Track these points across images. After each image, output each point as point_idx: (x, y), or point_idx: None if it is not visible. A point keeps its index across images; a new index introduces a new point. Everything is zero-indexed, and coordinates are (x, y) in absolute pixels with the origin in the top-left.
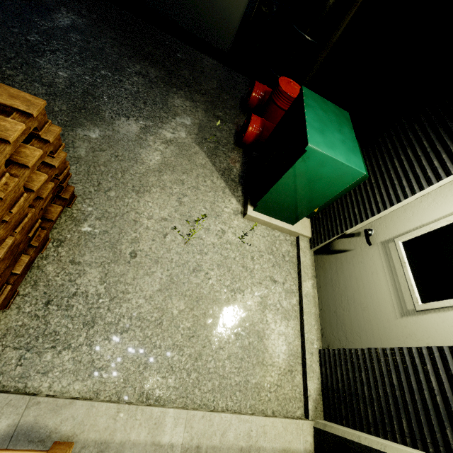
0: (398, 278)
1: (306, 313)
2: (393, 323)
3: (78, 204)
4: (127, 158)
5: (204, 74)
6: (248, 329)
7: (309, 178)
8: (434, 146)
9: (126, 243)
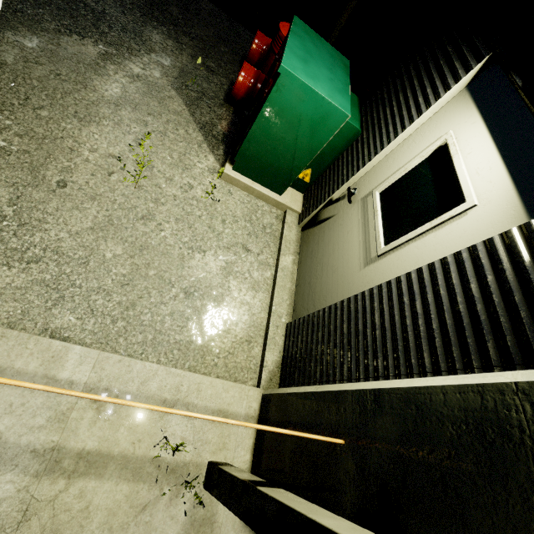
0: (369, 229)
1: (278, 286)
2: (357, 275)
3: None
4: (74, 80)
5: (198, 18)
6: (202, 291)
7: (289, 120)
8: (423, 82)
9: (53, 170)
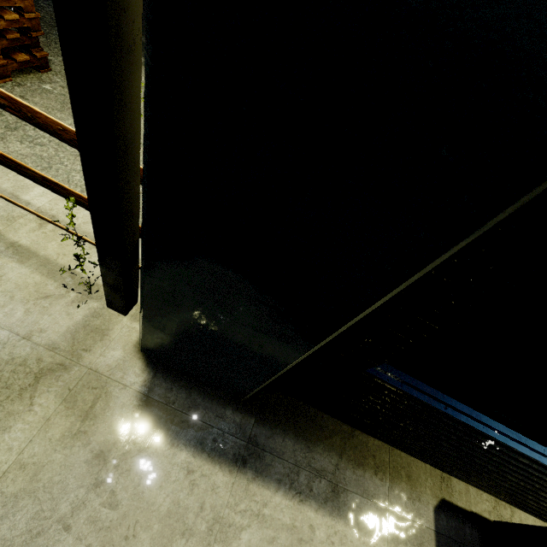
0: None
1: None
2: None
3: (50, 75)
4: None
5: None
6: None
7: None
8: None
9: None
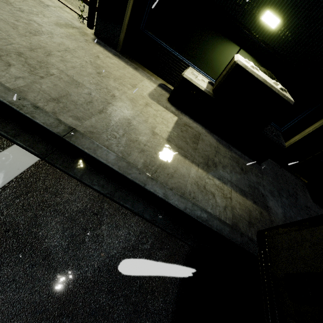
0: None
1: None
2: None
3: None
4: None
5: None
6: None
7: None
8: None
9: None
